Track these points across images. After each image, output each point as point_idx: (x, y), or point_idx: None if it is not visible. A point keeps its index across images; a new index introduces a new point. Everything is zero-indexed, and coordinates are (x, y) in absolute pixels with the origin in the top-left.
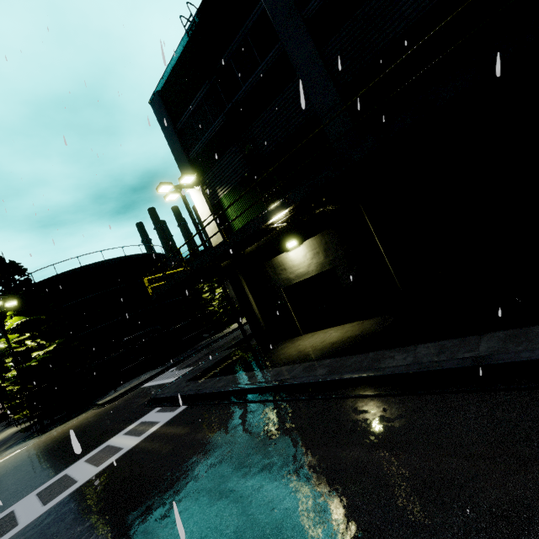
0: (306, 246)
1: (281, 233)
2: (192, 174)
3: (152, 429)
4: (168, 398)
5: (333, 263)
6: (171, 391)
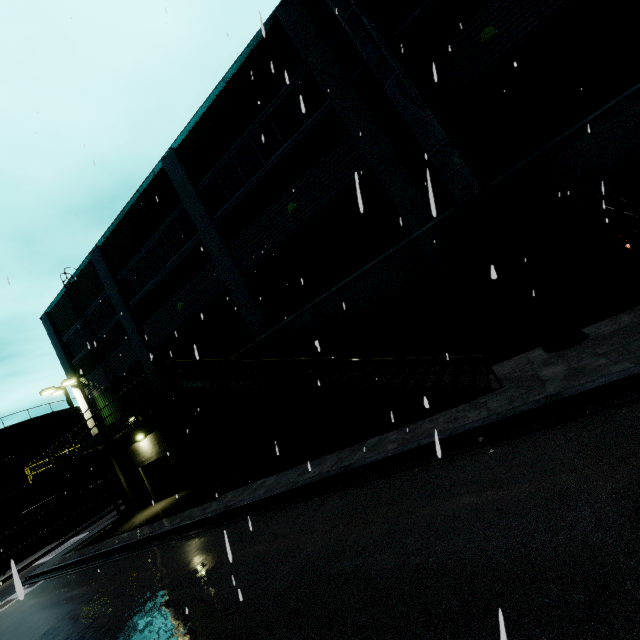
0: (148, 439)
1: (134, 429)
2: (73, 378)
3: (10, 604)
4: (37, 575)
5: (164, 452)
6: (43, 568)
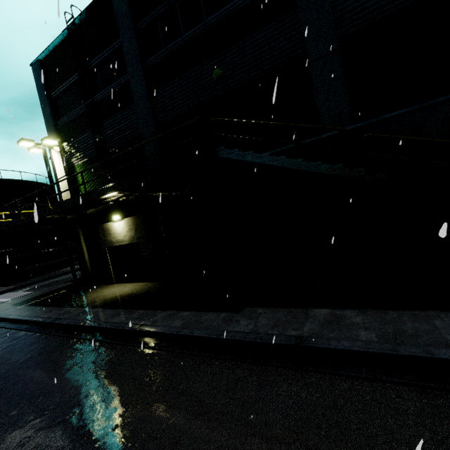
0: (125, 222)
1: (111, 207)
2: (55, 139)
3: None
4: None
5: (139, 239)
6: None
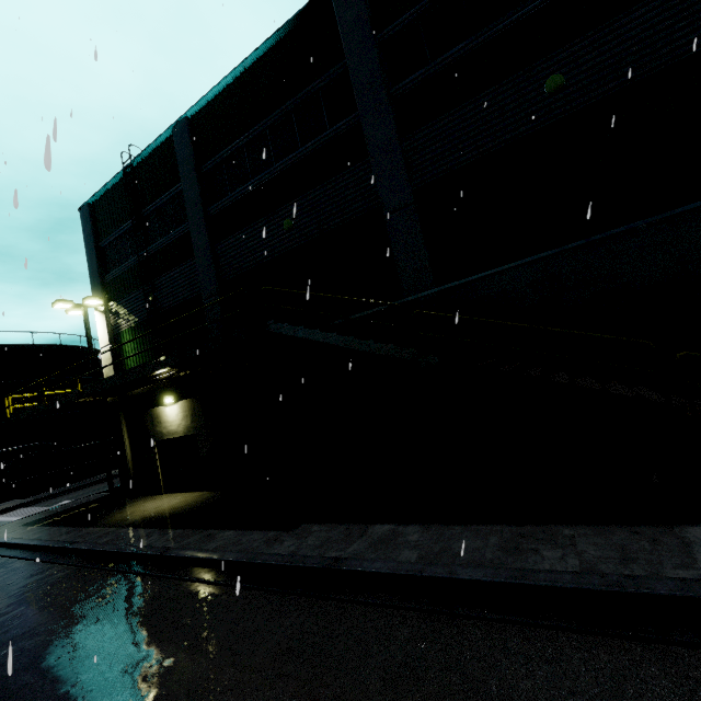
0: (180, 406)
1: (163, 386)
2: (100, 298)
3: None
4: None
5: (196, 429)
6: None
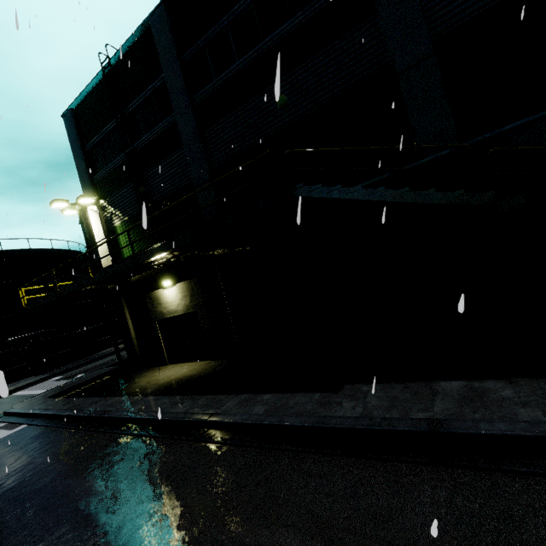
0: (178, 288)
1: (160, 272)
2: (91, 197)
3: None
4: (17, 414)
5: (196, 307)
6: (26, 406)
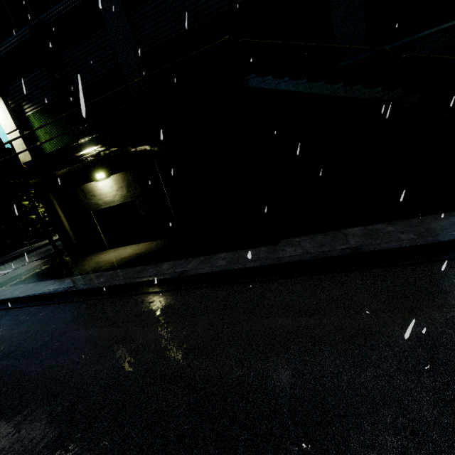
0: (112, 179)
1: (91, 164)
2: None
3: None
4: None
5: (133, 197)
6: None
